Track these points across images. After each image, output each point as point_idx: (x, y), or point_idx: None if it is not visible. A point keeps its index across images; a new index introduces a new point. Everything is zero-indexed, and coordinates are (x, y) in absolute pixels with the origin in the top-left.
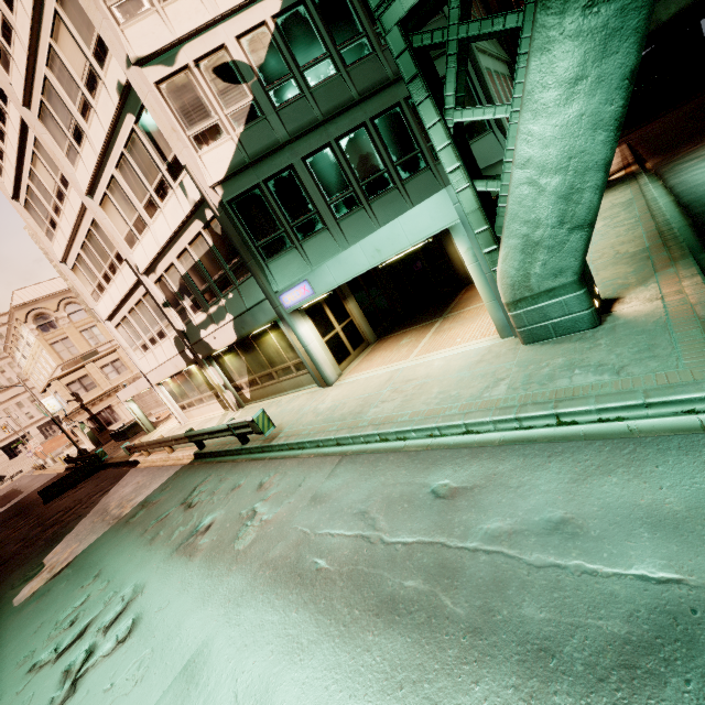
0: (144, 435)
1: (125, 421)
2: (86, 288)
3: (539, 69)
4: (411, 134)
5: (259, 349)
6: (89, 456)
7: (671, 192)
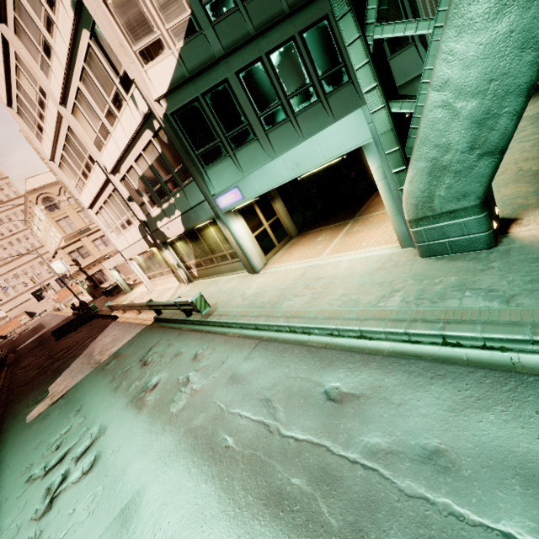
0: (124, 295)
1: (112, 281)
2: (71, 182)
3: None
4: (336, 48)
5: (202, 239)
6: (86, 308)
7: None
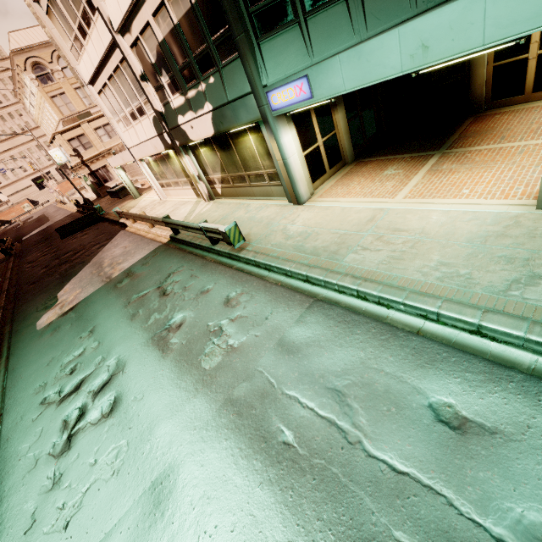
0: (132, 199)
1: (117, 181)
2: (64, 40)
3: None
4: None
5: (235, 149)
6: (91, 208)
7: None
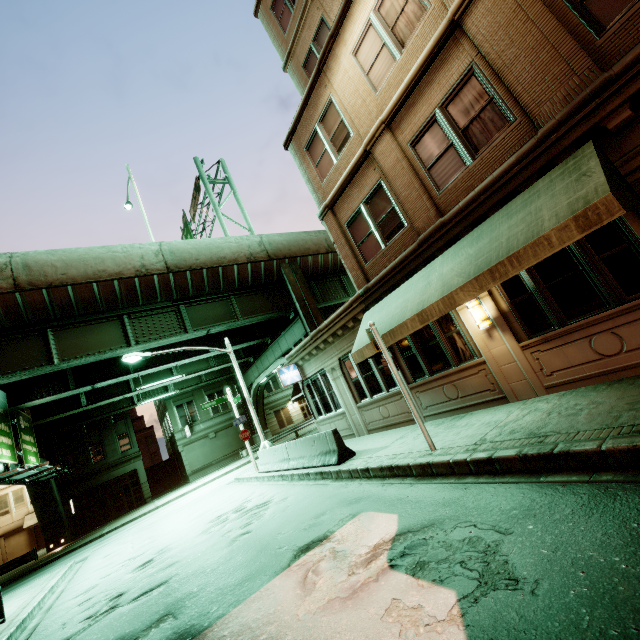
0: None
1: None
2: None
3: None
4: None
5: None
6: None
7: None
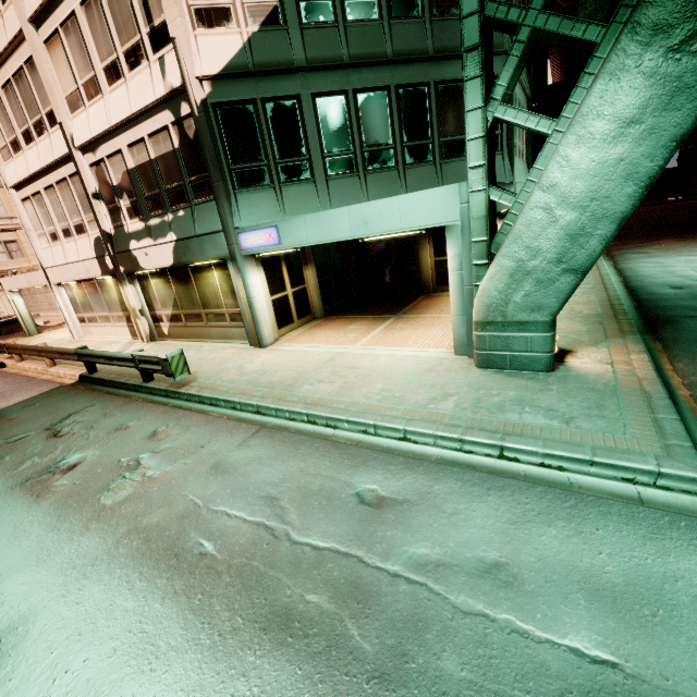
0: (23, 337)
1: (2, 314)
2: None
3: (601, 95)
4: (429, 121)
5: (195, 284)
6: None
7: (620, 273)
